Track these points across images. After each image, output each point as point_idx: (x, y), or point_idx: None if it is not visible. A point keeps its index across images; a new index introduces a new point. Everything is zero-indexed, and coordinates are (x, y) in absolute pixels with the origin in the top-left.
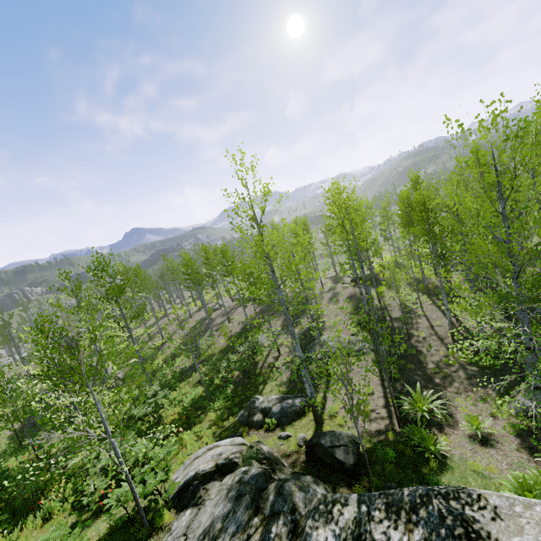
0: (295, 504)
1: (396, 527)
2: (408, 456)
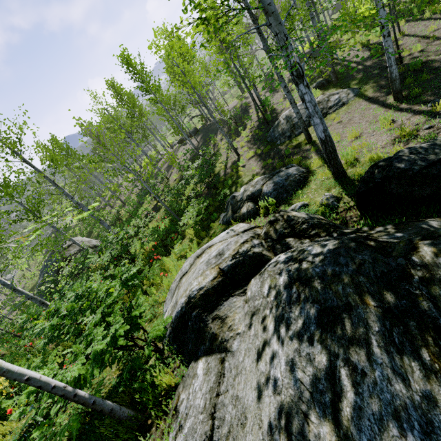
0: None
1: None
2: None
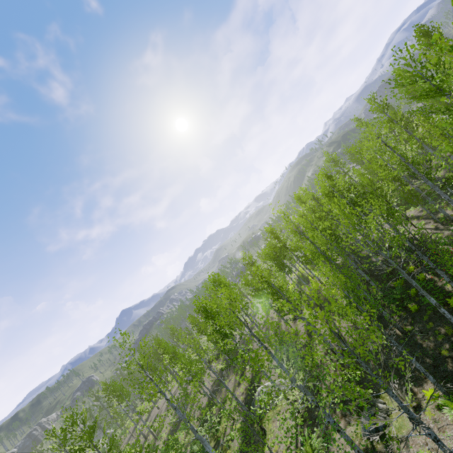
0: None
1: None
2: None
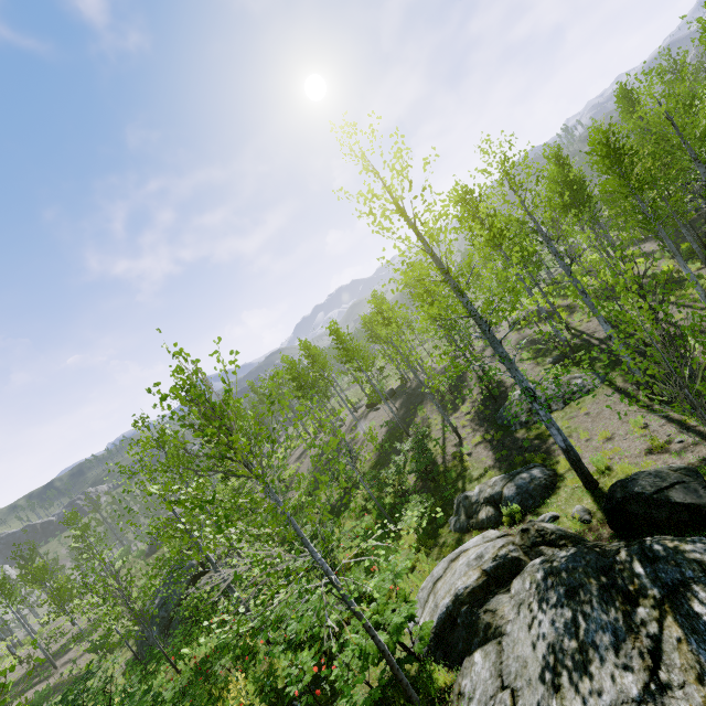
0: (700, 561)
1: None
2: None
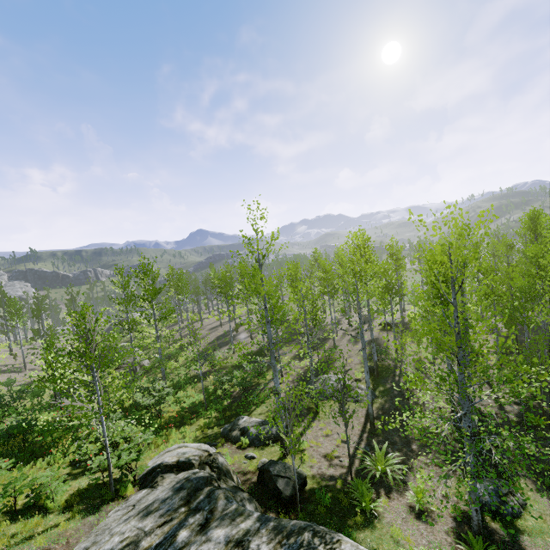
0: (215, 507)
1: (268, 544)
2: (344, 505)
